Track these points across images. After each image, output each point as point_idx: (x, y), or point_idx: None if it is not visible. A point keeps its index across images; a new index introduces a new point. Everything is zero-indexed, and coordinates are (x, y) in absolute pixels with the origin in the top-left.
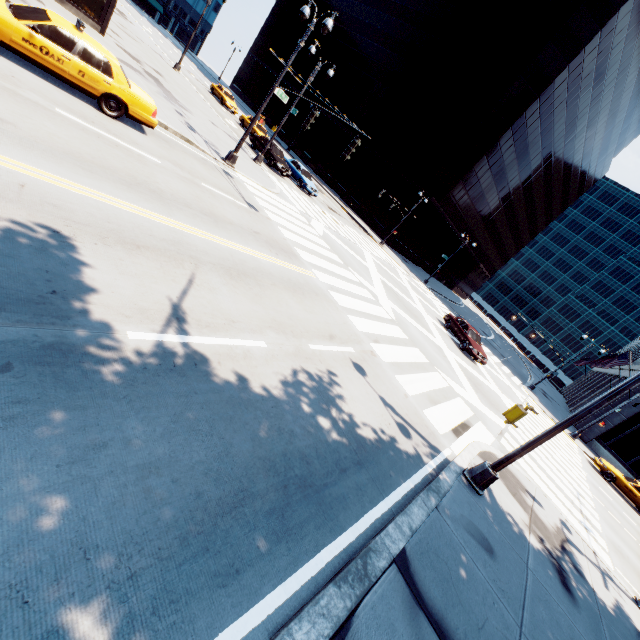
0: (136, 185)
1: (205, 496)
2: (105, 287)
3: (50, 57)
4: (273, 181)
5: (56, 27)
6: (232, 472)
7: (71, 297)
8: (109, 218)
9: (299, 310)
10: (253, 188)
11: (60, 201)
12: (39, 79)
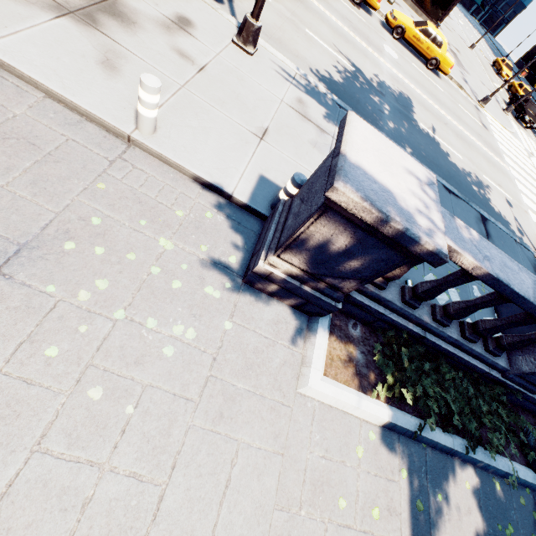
0: (431, 95)
1: (429, 158)
2: (417, 113)
3: (418, 42)
4: (512, 125)
5: (428, 28)
6: (437, 162)
7: (410, 110)
8: (421, 99)
9: (486, 167)
10: (491, 121)
11: (410, 90)
12: (408, 53)
